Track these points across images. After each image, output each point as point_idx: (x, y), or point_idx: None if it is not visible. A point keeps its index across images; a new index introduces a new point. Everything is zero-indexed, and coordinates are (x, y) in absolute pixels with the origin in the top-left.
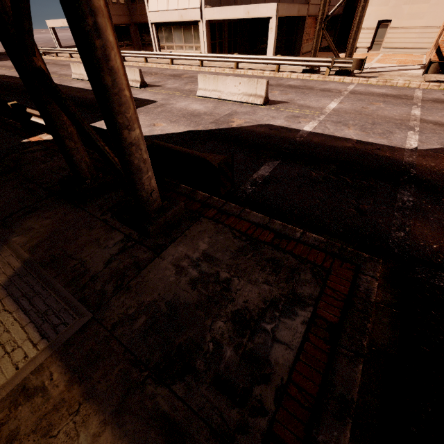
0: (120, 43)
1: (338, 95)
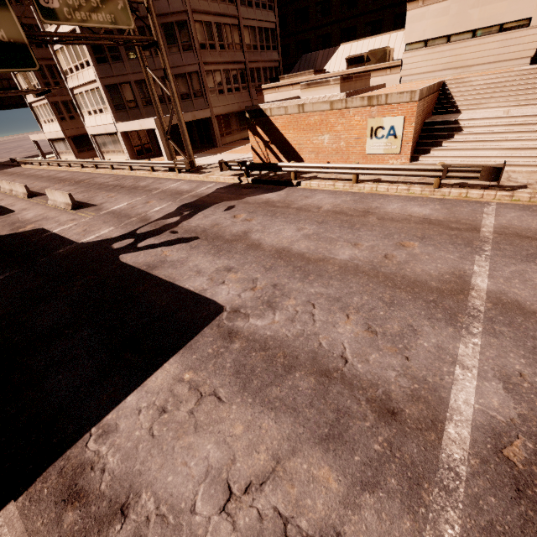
0: (81, 149)
1: (145, 195)
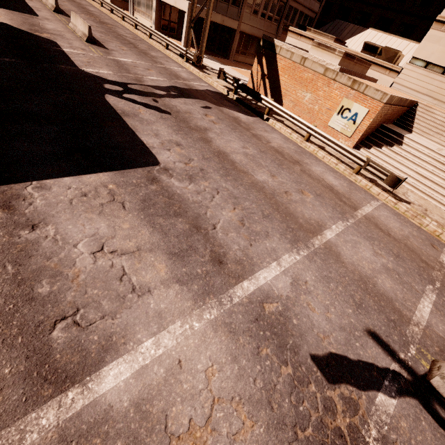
0: None
1: (150, 63)
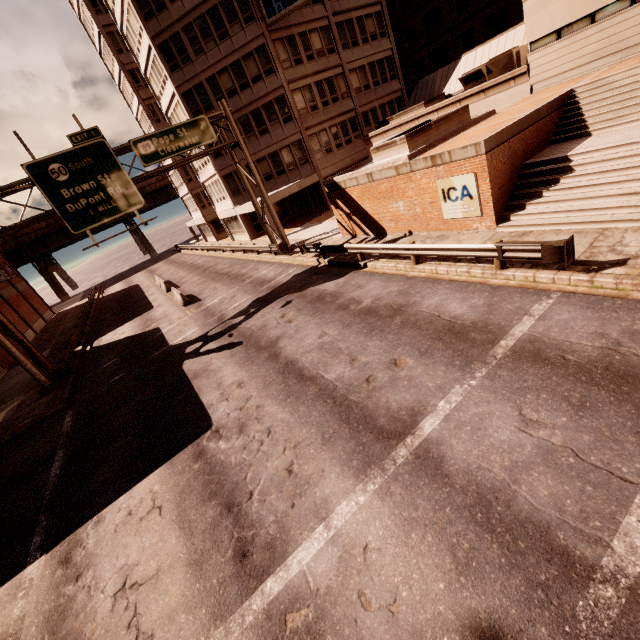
0: (220, 230)
1: (238, 286)
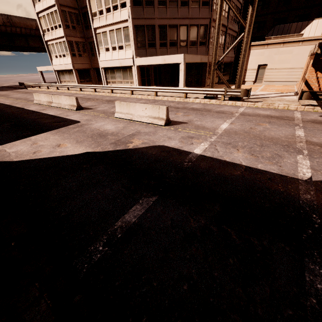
0: (82, 80)
1: (230, 116)
